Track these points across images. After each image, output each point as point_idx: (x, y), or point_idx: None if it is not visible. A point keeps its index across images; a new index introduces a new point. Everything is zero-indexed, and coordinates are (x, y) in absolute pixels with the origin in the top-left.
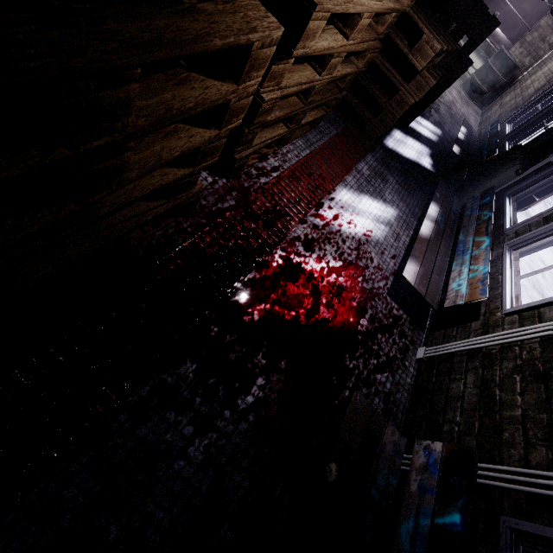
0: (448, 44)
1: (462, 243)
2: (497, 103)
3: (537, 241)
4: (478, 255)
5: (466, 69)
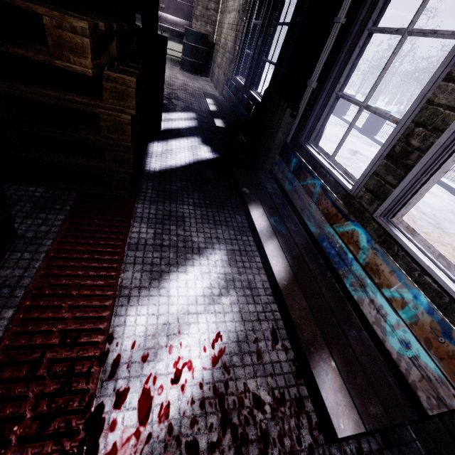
0: (106, 21)
1: (324, 239)
2: (214, 67)
3: (415, 194)
4: (372, 263)
5: (164, 47)
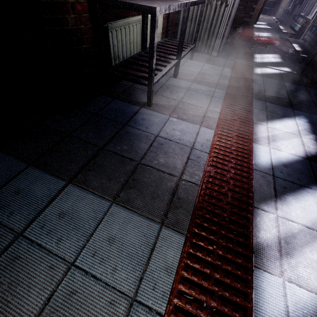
0: None
1: (294, 25)
2: (279, 9)
3: (312, 9)
4: (299, 21)
5: None
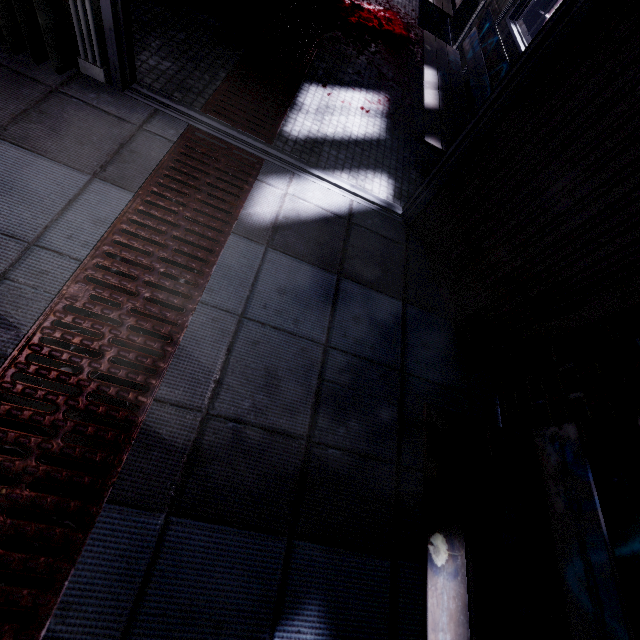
0: None
1: None
2: None
3: None
4: None
5: None
